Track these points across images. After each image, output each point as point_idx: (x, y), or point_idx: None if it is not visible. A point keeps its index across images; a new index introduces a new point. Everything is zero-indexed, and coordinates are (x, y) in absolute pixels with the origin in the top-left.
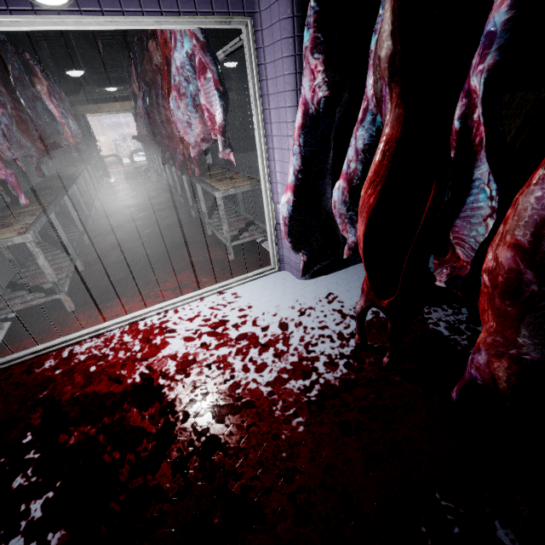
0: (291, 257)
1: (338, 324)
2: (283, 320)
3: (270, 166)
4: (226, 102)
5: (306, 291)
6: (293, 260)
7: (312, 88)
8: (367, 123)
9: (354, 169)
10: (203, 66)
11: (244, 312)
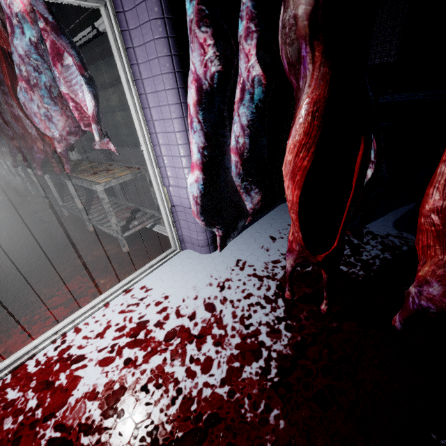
0: (192, 235)
1: (260, 288)
2: (206, 301)
3: (155, 151)
4: (93, 89)
5: (215, 264)
6: (195, 237)
7: (202, 63)
8: (246, 101)
9: (243, 144)
10: (55, 52)
11: (163, 305)
